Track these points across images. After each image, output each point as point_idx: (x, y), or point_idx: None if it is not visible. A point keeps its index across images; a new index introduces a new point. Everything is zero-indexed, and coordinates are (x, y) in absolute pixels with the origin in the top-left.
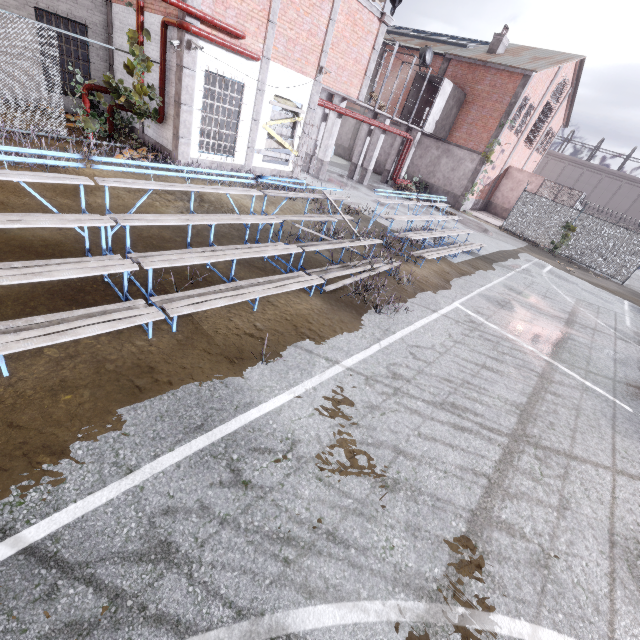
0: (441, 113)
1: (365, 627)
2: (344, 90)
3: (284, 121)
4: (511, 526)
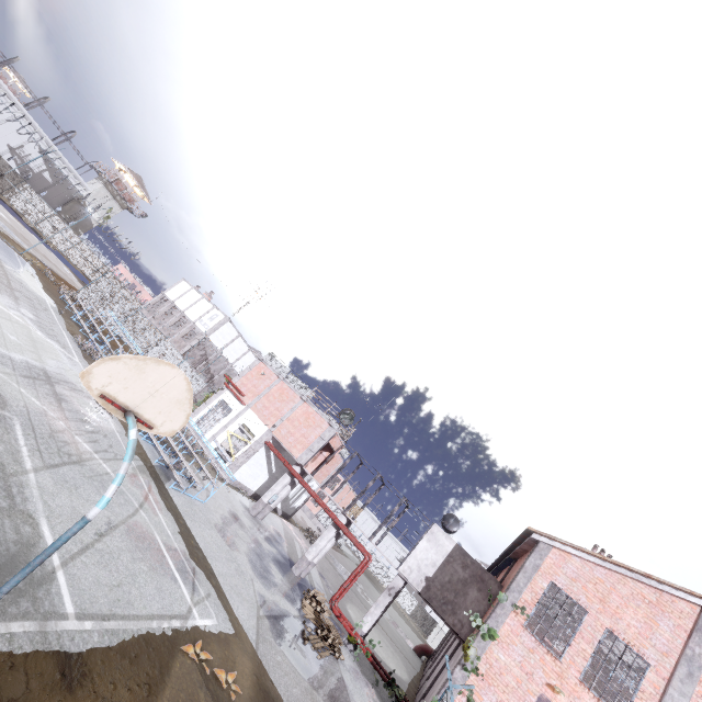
0: (438, 571)
1: (8, 266)
2: (289, 447)
3: (240, 437)
4: (0, 270)
